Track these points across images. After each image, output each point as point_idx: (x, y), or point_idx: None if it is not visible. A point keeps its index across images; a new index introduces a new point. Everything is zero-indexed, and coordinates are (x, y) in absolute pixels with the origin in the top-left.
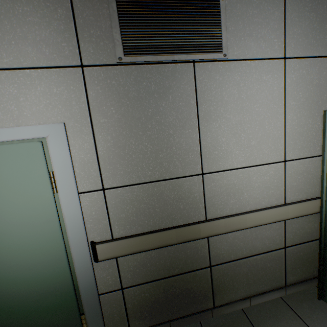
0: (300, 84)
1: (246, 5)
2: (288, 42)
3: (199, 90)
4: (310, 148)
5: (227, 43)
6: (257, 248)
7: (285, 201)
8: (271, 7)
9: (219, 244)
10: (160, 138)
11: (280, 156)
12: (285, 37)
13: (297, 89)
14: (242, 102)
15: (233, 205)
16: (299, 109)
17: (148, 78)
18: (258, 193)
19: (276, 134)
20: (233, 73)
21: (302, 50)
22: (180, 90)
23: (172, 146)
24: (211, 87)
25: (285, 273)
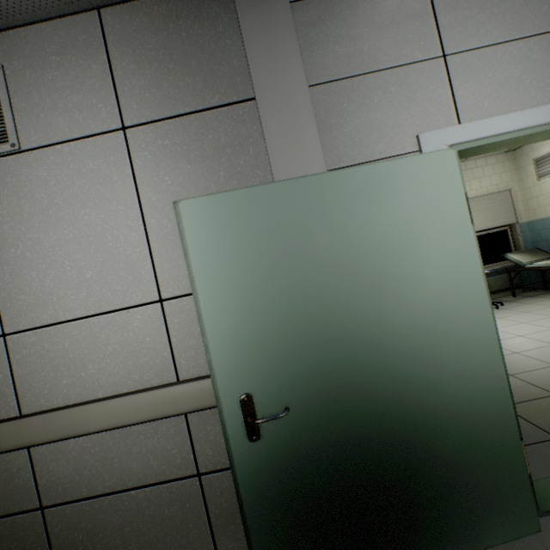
0: (164, 163)
1: (41, 69)
2: (126, 102)
3: None
4: None
5: (15, 127)
6: (135, 474)
7: (180, 377)
8: (85, 60)
9: (55, 465)
10: None
11: (149, 292)
12: (119, 97)
13: (159, 173)
14: (58, 210)
15: (71, 388)
16: (171, 205)
17: None
18: (118, 364)
19: (134, 254)
20: (36, 168)
21: (155, 109)
22: None
23: None
24: (1, 195)
25: (212, 533)
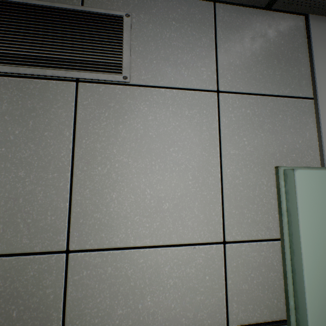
0: (244, 126)
1: (161, 27)
2: (222, 72)
3: (81, 117)
4: (269, 224)
5: (130, 63)
6: None
7: (229, 320)
8: (197, 32)
9: None
10: (0, 182)
11: (215, 233)
12: (218, 67)
13: (239, 133)
14: (150, 141)
15: (123, 319)
16: (244, 161)
17: (1, 94)
18: (175, 298)
19: (208, 196)
20: (138, 101)
21: (243, 84)
22: (50, 115)
23: (18, 197)
24: (101, 115)
25: None
